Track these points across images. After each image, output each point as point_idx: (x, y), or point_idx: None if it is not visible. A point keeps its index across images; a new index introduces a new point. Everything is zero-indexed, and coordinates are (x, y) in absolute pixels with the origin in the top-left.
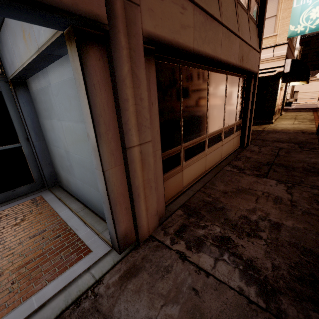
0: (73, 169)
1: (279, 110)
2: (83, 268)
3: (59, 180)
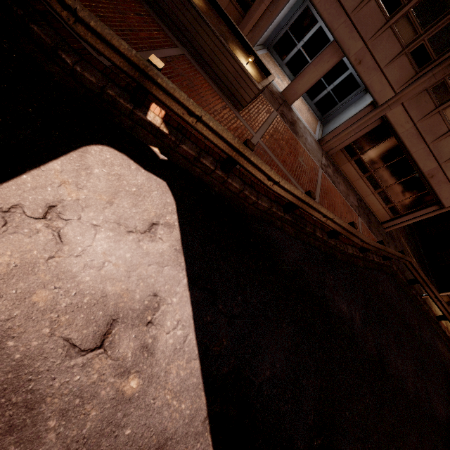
0: (336, 124)
1: None
2: (313, 133)
3: (326, 124)
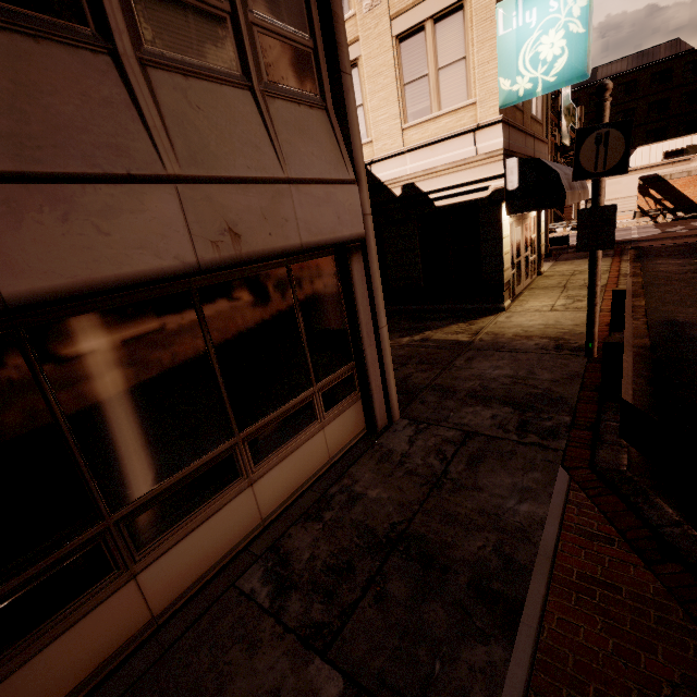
0: None
1: (533, 265)
2: None
3: None
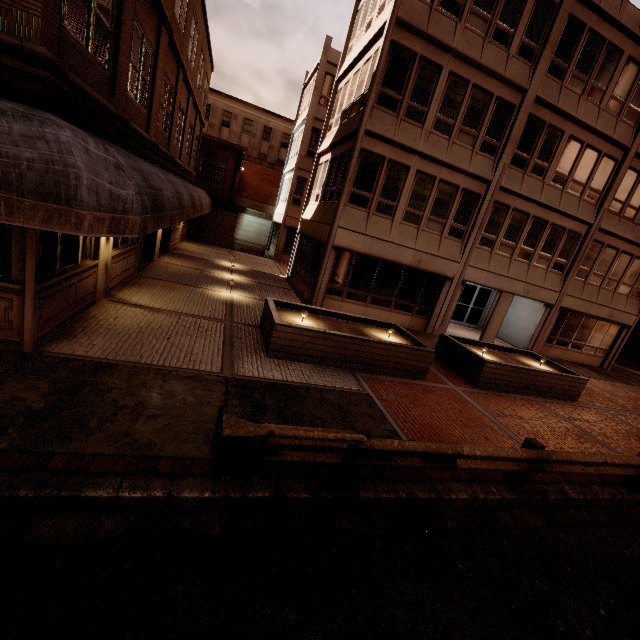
0: (507, 327)
1: None
2: None
3: None
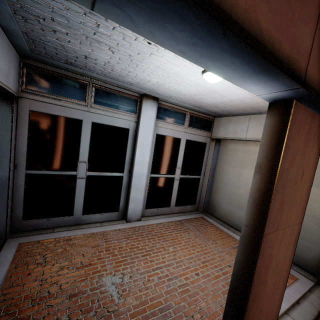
0: None
1: None
2: (304, 289)
3: (212, 208)
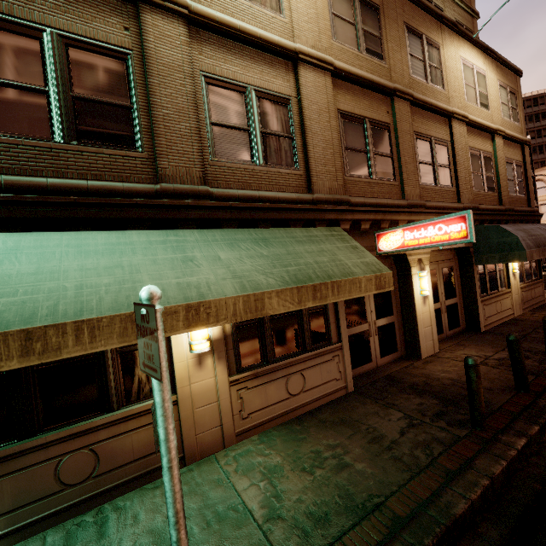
0: None
1: None
2: None
3: None
